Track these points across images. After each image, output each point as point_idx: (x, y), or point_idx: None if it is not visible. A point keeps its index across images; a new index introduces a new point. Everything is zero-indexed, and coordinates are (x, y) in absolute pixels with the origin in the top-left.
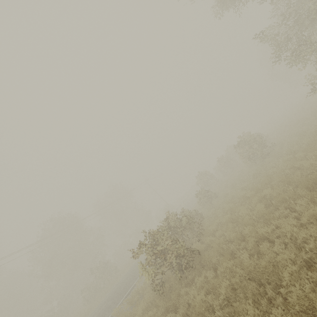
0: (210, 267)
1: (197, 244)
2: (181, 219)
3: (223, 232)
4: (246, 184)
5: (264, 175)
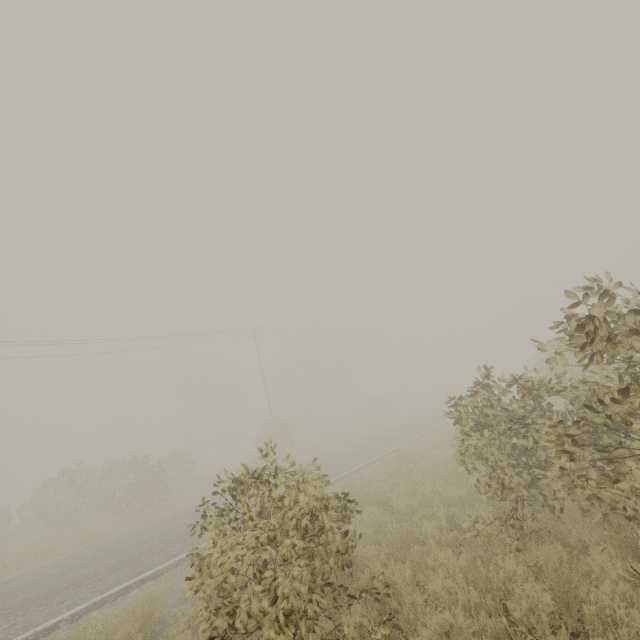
0: None
1: None
2: None
3: None
4: None
5: None
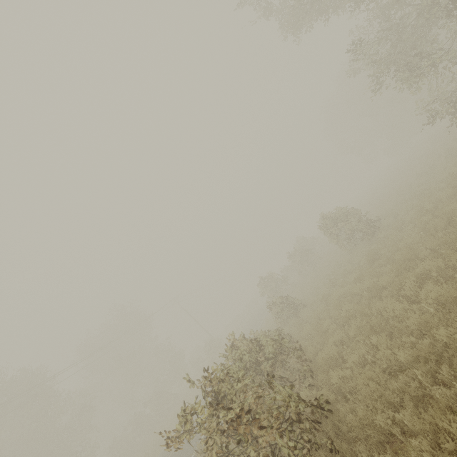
0: (375, 443)
1: (309, 393)
2: (264, 343)
3: (358, 357)
4: (359, 274)
5: (391, 252)
